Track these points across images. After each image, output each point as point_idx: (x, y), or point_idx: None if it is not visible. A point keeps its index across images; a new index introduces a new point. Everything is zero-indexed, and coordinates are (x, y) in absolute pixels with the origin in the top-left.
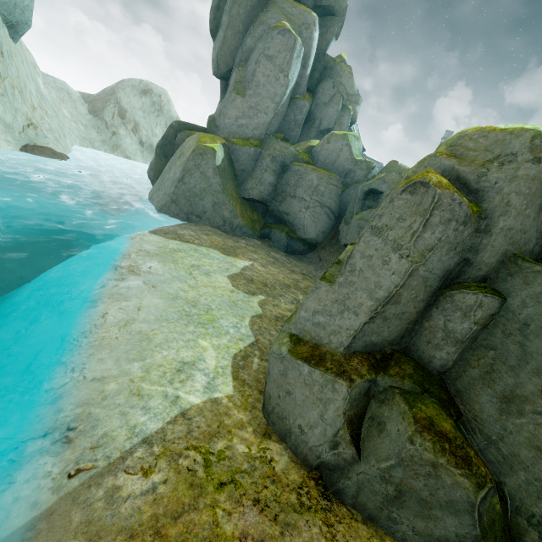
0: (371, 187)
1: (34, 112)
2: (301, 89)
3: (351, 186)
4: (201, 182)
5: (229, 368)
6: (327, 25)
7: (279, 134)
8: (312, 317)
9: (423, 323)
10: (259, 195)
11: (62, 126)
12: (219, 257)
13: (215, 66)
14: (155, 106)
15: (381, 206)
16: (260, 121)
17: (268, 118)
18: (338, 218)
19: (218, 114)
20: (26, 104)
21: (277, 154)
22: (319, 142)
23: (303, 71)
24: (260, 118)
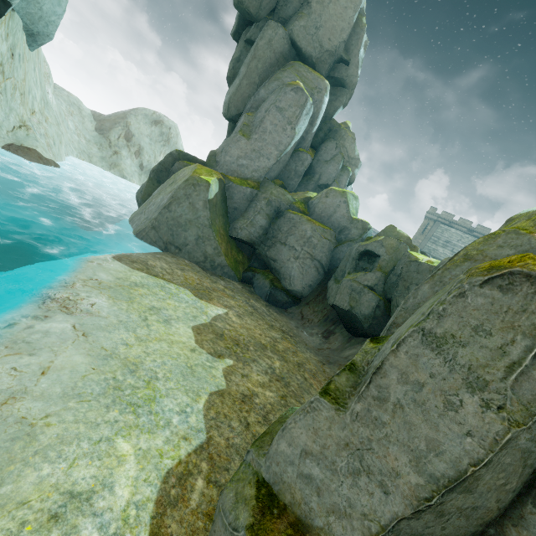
0: (367, 248)
1: (32, 115)
2: (305, 143)
3: (344, 243)
4: (189, 213)
5: (150, 507)
6: (337, 94)
7: (278, 180)
8: (298, 459)
9: (504, 527)
10: (248, 236)
11: (60, 135)
12: (189, 299)
13: (226, 108)
14: (163, 136)
15: (421, 289)
16: (261, 165)
17: (269, 164)
18: (327, 273)
19: (220, 151)
20: (25, 106)
21: (273, 199)
22: (317, 195)
23: (310, 128)
24: (261, 162)
